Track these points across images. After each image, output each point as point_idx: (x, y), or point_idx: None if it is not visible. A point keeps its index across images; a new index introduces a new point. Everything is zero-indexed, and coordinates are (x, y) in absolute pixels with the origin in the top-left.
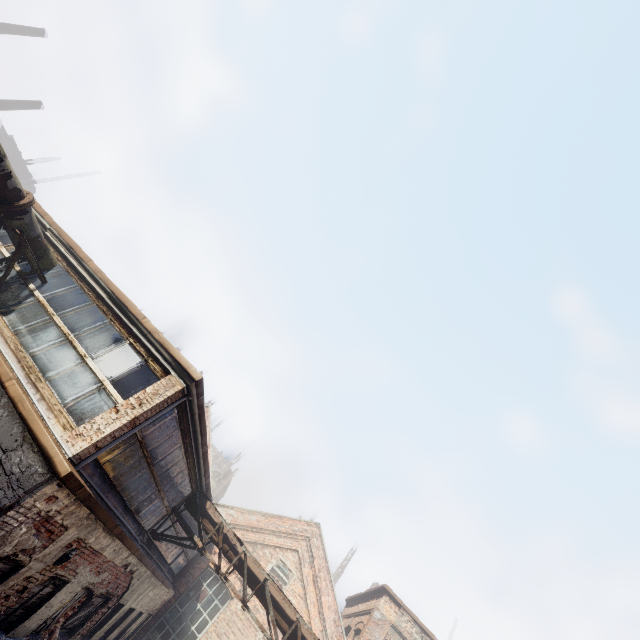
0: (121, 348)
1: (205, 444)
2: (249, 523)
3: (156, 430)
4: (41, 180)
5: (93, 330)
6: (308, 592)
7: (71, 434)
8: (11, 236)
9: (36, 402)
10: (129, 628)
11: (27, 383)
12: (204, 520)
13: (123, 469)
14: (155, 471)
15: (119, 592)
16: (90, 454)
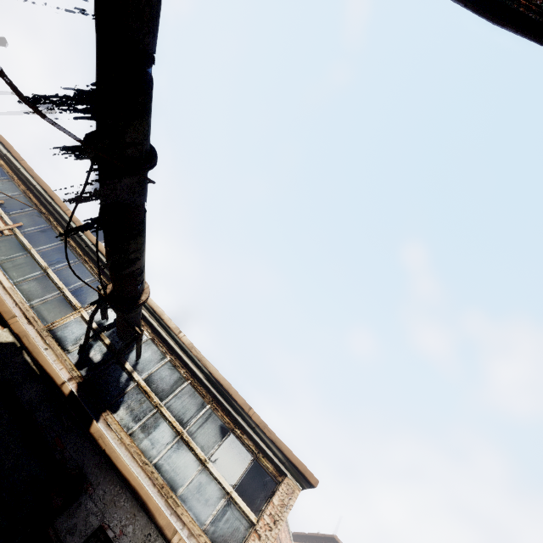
0: (232, 443)
1: None
2: None
3: None
4: None
5: (201, 422)
6: None
7: None
8: (102, 307)
9: (187, 540)
10: None
11: (170, 514)
12: None
13: None
14: None
15: None
16: None
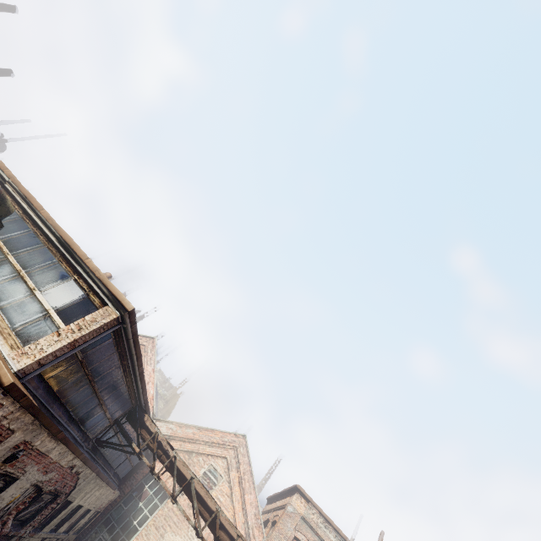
0: (66, 283)
1: (141, 365)
2: (186, 435)
3: (95, 352)
4: (11, 139)
5: (42, 268)
6: (234, 491)
7: (17, 353)
8: None
9: None
10: (78, 523)
11: None
12: (142, 430)
13: (66, 384)
14: (96, 387)
15: (67, 490)
16: (34, 370)
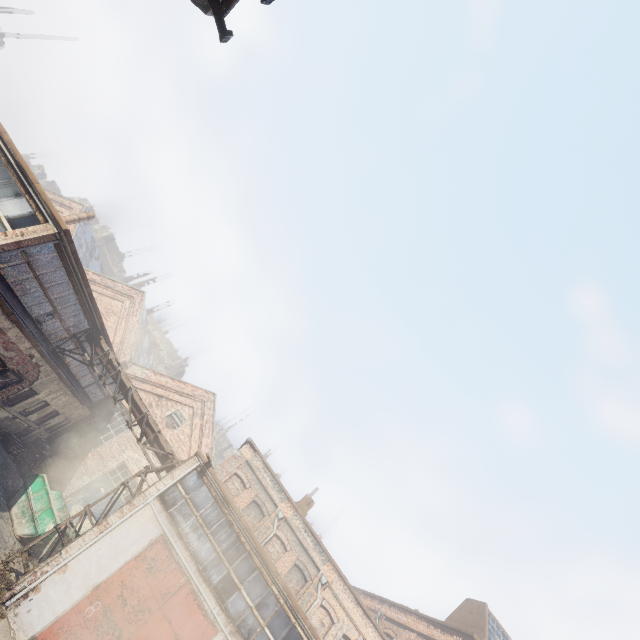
0: (19, 200)
1: (88, 286)
2: (159, 382)
3: (41, 260)
4: (10, 34)
5: (1, 184)
6: (194, 434)
7: None
8: None
9: None
10: (48, 421)
11: None
12: (97, 348)
13: (18, 280)
14: (47, 293)
15: (30, 378)
16: None
